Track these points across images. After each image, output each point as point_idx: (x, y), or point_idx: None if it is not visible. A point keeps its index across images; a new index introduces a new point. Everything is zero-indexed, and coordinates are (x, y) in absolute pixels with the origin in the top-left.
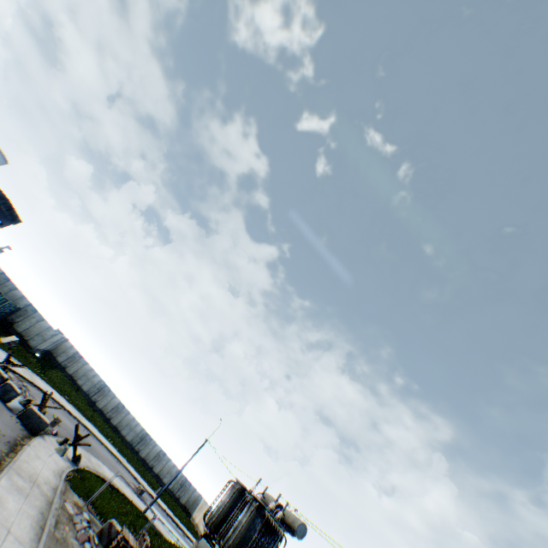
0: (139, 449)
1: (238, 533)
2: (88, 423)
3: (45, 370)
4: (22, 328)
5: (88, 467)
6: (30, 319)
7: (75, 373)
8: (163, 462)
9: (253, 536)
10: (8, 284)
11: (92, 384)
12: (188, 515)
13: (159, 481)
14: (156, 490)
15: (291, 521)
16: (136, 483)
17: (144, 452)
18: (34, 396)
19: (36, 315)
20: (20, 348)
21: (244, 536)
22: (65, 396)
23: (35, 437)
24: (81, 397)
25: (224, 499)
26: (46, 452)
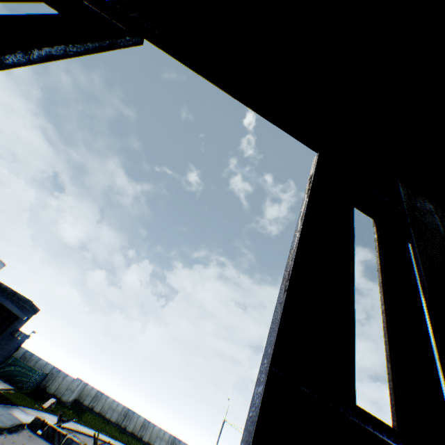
0: None
1: None
2: None
3: (81, 416)
4: (53, 389)
5: None
6: (57, 379)
7: (102, 409)
8: None
9: None
10: (33, 358)
11: (117, 412)
12: None
13: None
14: None
15: None
16: None
17: None
18: (83, 440)
19: (60, 374)
20: (57, 407)
21: None
22: (102, 432)
23: None
24: (113, 428)
25: None
26: None
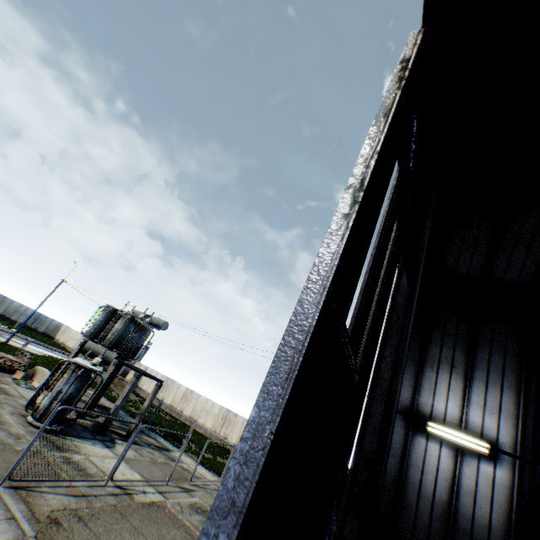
0: None
1: (117, 336)
2: None
3: None
4: None
5: None
6: None
7: None
8: (8, 305)
9: (130, 335)
10: None
11: None
12: (52, 340)
13: (8, 320)
14: (8, 327)
15: (157, 323)
16: None
17: None
18: None
19: None
20: None
21: (122, 336)
22: None
23: None
24: None
25: (99, 319)
26: None
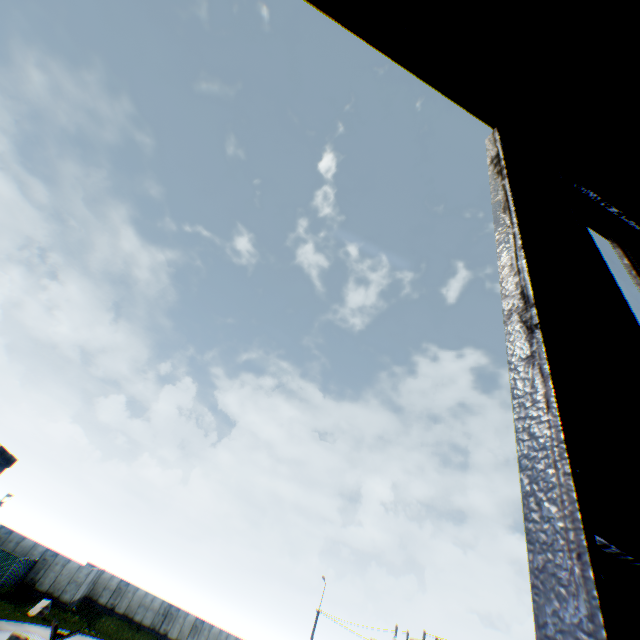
0: None
1: None
2: None
3: (93, 623)
4: (47, 584)
5: None
6: (53, 568)
7: (128, 608)
8: None
9: None
10: (13, 537)
11: (152, 611)
12: None
13: None
14: None
15: None
16: None
17: None
18: None
19: (58, 559)
20: (53, 612)
21: None
22: None
23: None
24: (147, 636)
25: None
26: None
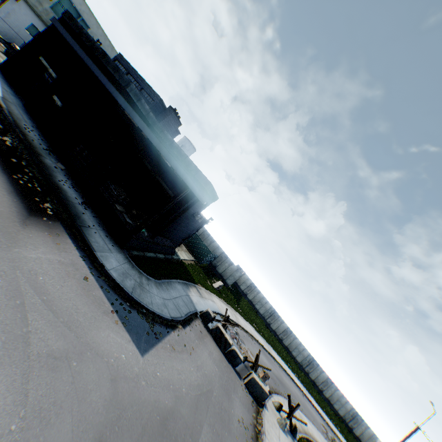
0: (308, 371)
1: None
2: (274, 352)
3: (238, 303)
4: (220, 270)
5: (299, 432)
6: (224, 264)
7: (252, 299)
8: (332, 389)
9: None
10: (209, 238)
11: (264, 308)
12: None
13: (330, 405)
14: (334, 422)
15: None
16: (322, 421)
17: (312, 375)
18: (242, 339)
19: (227, 260)
20: (222, 288)
21: None
22: (254, 326)
23: (263, 414)
24: (260, 321)
25: None
26: (275, 435)
